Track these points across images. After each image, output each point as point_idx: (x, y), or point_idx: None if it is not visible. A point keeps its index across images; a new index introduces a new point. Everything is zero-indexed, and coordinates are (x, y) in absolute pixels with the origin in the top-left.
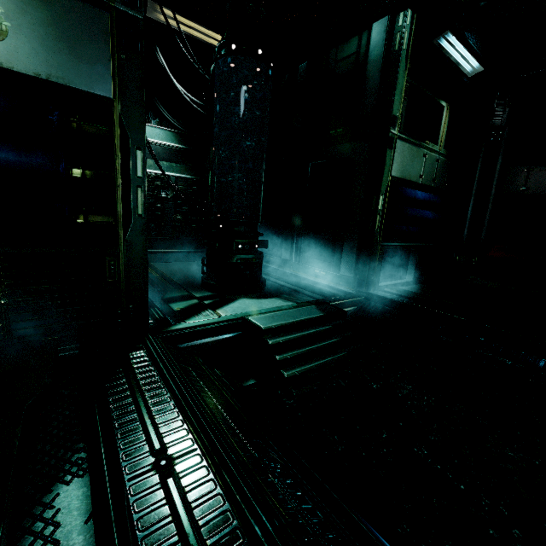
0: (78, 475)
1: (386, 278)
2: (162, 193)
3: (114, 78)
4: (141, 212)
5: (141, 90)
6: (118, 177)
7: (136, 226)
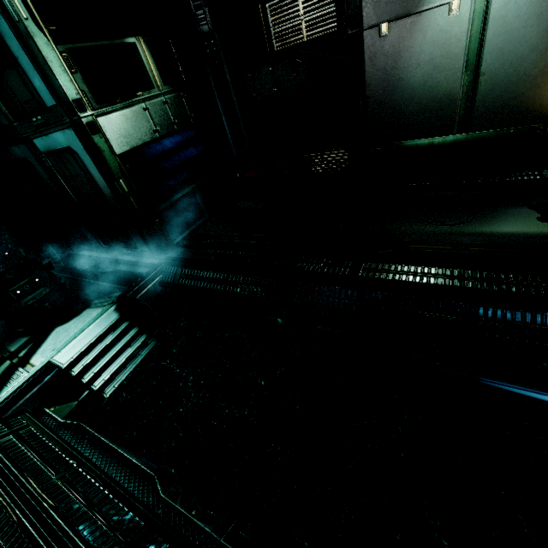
0: None
1: (183, 229)
2: None
3: None
4: None
5: None
6: None
7: None
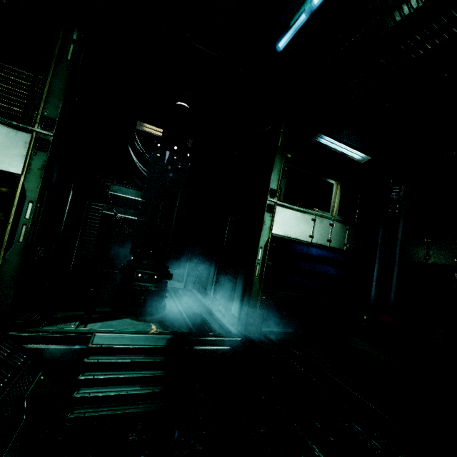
0: None
1: (278, 325)
2: (126, 230)
3: (26, 164)
4: (22, 241)
5: (42, 170)
6: (11, 218)
7: (15, 249)
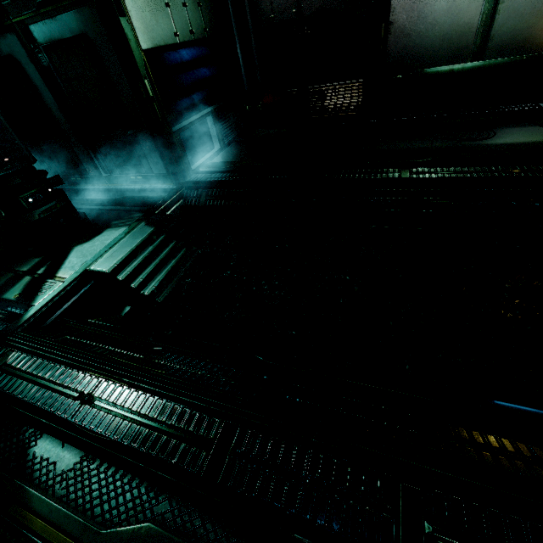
0: (39, 438)
1: (197, 157)
2: None
3: None
4: None
5: None
6: None
7: None
